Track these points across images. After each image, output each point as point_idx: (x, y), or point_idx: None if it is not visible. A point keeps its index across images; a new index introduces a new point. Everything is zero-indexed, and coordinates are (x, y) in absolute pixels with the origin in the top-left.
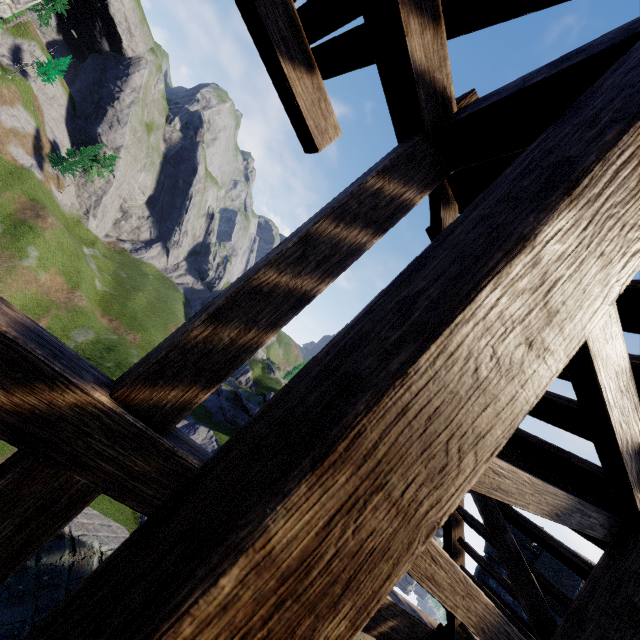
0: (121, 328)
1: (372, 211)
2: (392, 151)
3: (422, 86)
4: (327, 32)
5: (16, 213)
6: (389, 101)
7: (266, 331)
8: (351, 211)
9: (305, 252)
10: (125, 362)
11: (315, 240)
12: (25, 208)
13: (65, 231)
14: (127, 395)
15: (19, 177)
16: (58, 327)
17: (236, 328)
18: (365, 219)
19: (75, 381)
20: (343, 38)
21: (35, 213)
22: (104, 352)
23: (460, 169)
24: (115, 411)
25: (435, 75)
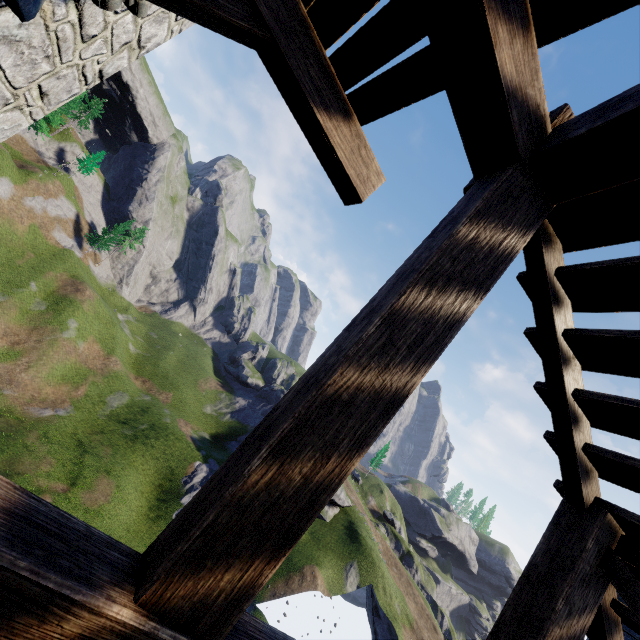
0: (154, 388)
1: (468, 268)
2: (474, 189)
3: (514, 106)
4: (366, 74)
5: (58, 290)
6: (464, 131)
7: (350, 455)
8: (443, 272)
9: (391, 336)
10: (158, 423)
11: (402, 317)
12: (66, 284)
13: (101, 301)
14: (160, 595)
15: (61, 258)
16: (95, 393)
17: (309, 459)
18: (461, 280)
19: (79, 597)
20: (387, 76)
21: (75, 288)
22: (138, 414)
23: (568, 200)
24: (142, 630)
25: (527, 91)
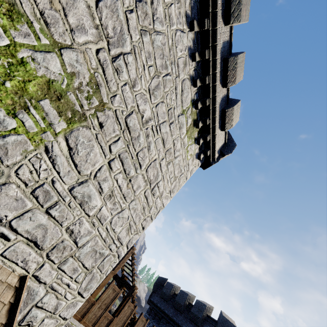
0: None
1: None
2: None
3: None
4: None
5: None
6: None
7: None
8: None
9: None
10: None
11: None
12: None
13: None
14: None
15: None
16: None
17: None
18: None
19: None
20: None
21: None
22: None
23: None
24: None
25: None
